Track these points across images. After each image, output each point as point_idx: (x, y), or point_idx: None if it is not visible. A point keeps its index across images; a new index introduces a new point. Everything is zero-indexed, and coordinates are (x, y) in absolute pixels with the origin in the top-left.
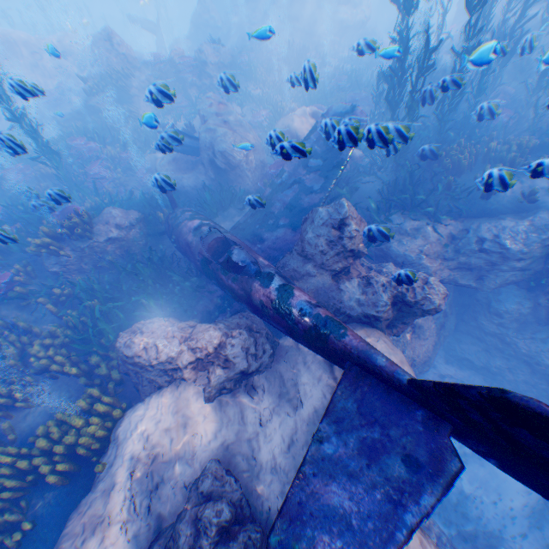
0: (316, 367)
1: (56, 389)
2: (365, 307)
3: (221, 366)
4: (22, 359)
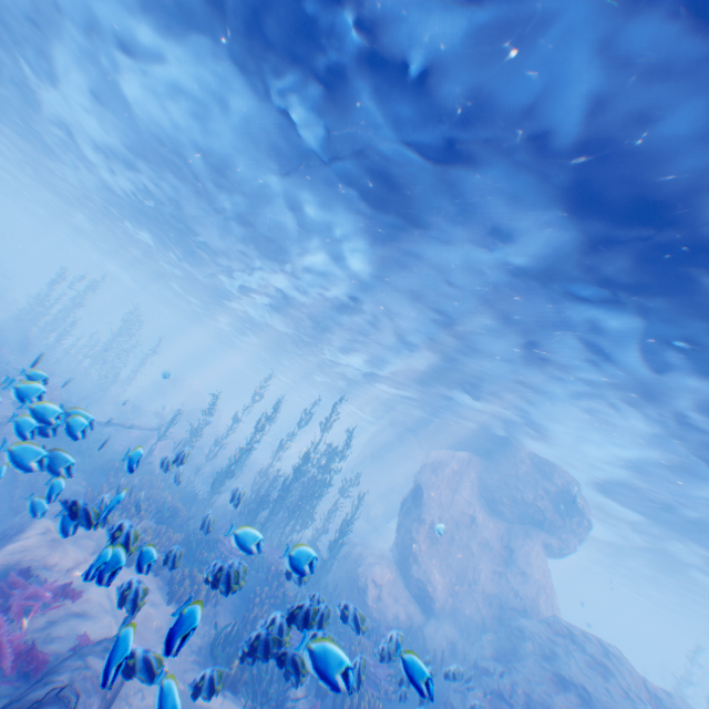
0: None
1: None
2: None
3: None
4: None
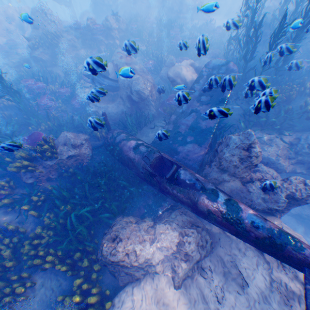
0: (251, 254)
1: (47, 280)
2: (270, 204)
3: (184, 260)
4: (16, 257)
